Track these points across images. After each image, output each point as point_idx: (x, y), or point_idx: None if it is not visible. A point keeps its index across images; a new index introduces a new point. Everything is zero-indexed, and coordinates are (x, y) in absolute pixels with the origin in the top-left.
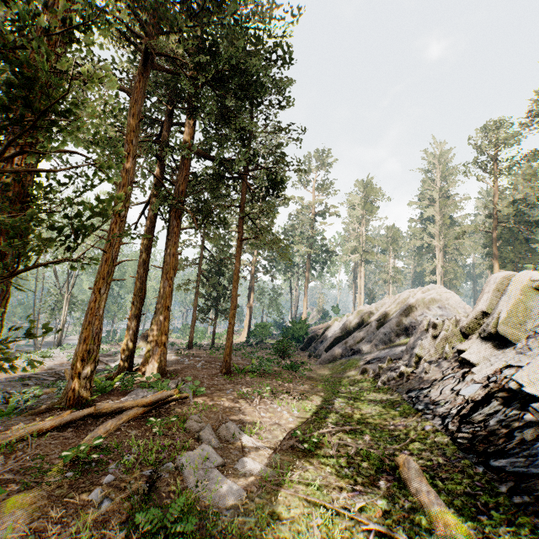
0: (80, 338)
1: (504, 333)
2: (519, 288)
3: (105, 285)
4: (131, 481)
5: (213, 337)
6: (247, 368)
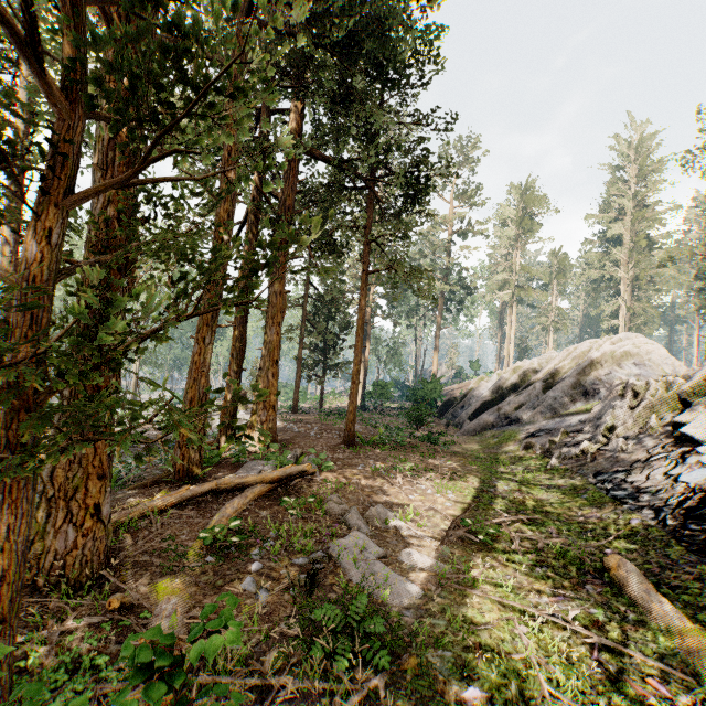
0: (185, 399)
1: None
2: None
3: (210, 332)
4: (283, 570)
5: (321, 399)
6: (374, 439)
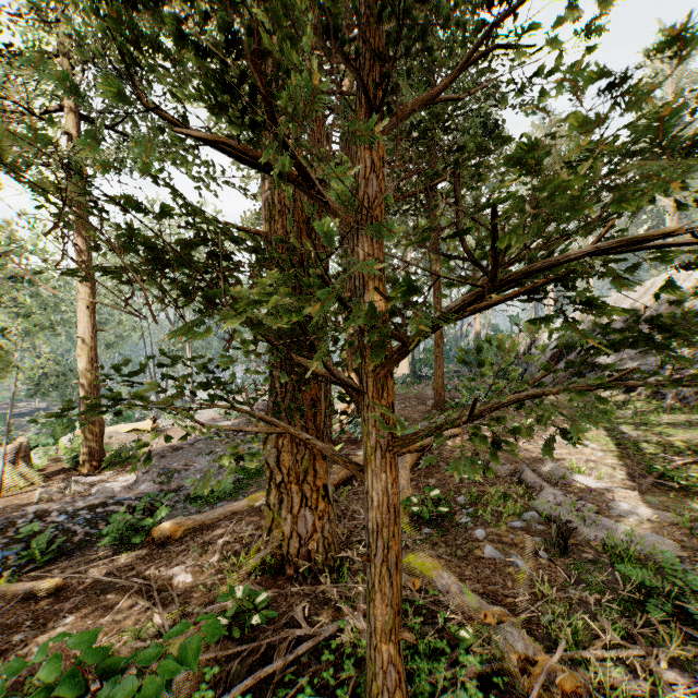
0: None
1: None
2: None
3: None
4: (509, 535)
5: None
6: (463, 401)
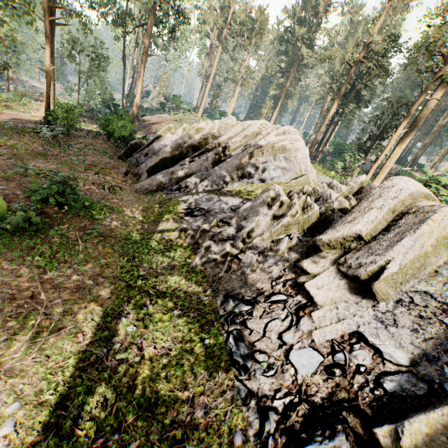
0: None
1: (377, 289)
2: (436, 236)
3: None
4: None
5: None
6: None
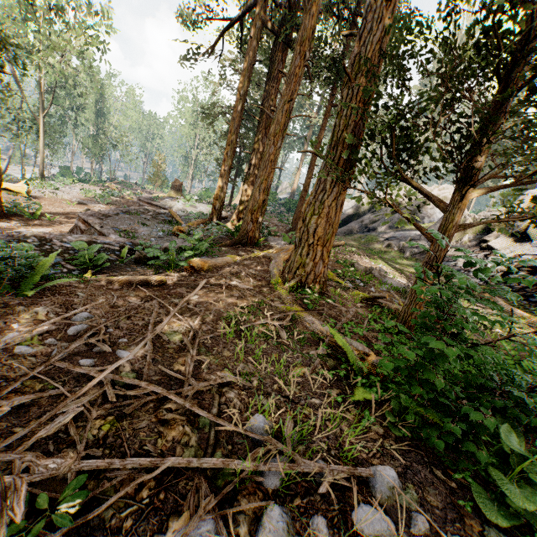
0: (260, 187)
1: (529, 233)
2: None
3: (281, 138)
4: (384, 292)
5: (231, 197)
6: None
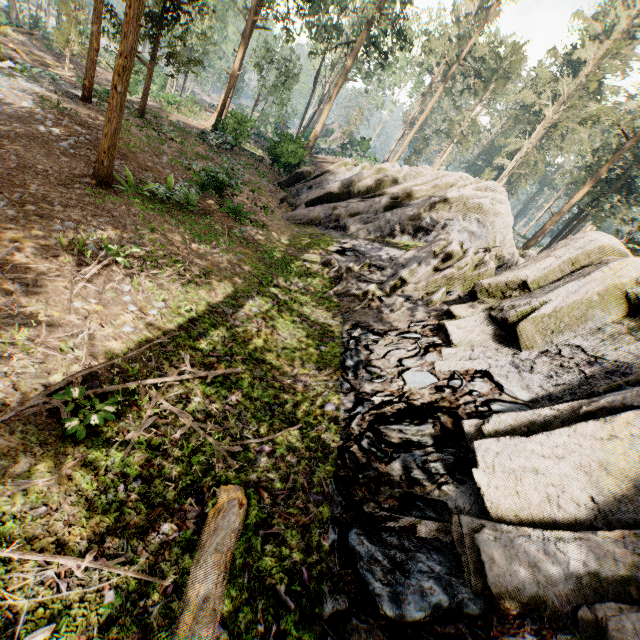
0: None
1: (523, 332)
2: (608, 284)
3: None
4: None
5: (143, 99)
6: (148, 188)
